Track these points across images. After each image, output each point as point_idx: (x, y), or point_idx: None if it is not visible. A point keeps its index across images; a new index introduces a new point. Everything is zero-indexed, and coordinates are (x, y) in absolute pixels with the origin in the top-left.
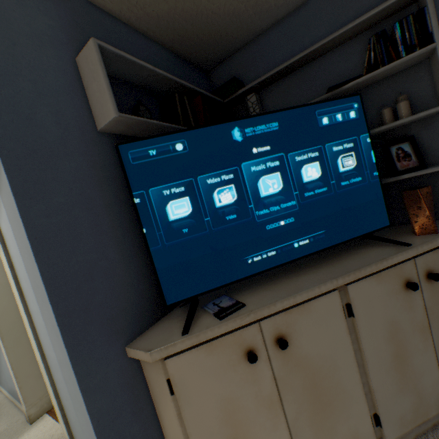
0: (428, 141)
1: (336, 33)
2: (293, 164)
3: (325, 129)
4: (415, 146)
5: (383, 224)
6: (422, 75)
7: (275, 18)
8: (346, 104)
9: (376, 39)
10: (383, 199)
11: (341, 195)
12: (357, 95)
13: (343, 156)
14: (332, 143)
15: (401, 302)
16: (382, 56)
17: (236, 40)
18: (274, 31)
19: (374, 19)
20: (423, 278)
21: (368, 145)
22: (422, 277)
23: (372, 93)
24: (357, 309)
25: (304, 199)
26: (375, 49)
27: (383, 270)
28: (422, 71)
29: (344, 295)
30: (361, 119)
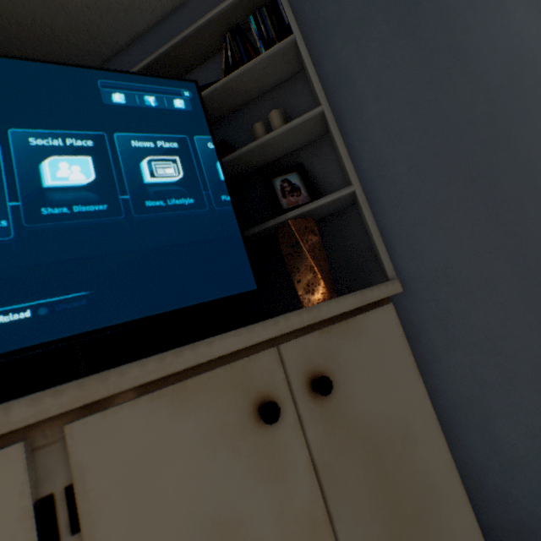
0: (323, 172)
1: (187, 30)
2: (21, 150)
3: (118, 110)
4: (304, 175)
5: (244, 287)
6: (301, 89)
7: (131, 28)
8: (169, 87)
9: (232, 35)
10: (242, 241)
11: (146, 223)
12: (191, 82)
13: (155, 158)
14: (131, 133)
15: (249, 460)
16: (241, 55)
17: (81, 51)
18: (136, 48)
19: (233, 21)
20: (304, 390)
21: (211, 152)
22: (300, 389)
23: (249, 114)
24: (97, 501)
25: (37, 219)
26: (232, 48)
27: (196, 375)
28: (301, 84)
29: (67, 459)
30: (198, 113)
